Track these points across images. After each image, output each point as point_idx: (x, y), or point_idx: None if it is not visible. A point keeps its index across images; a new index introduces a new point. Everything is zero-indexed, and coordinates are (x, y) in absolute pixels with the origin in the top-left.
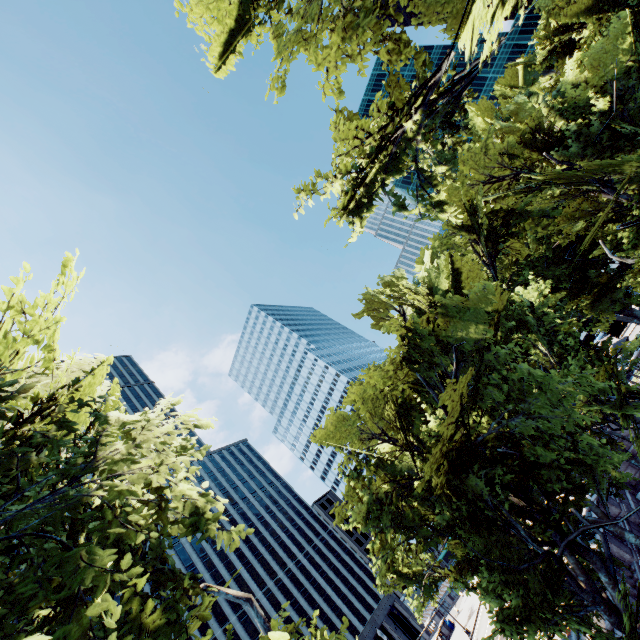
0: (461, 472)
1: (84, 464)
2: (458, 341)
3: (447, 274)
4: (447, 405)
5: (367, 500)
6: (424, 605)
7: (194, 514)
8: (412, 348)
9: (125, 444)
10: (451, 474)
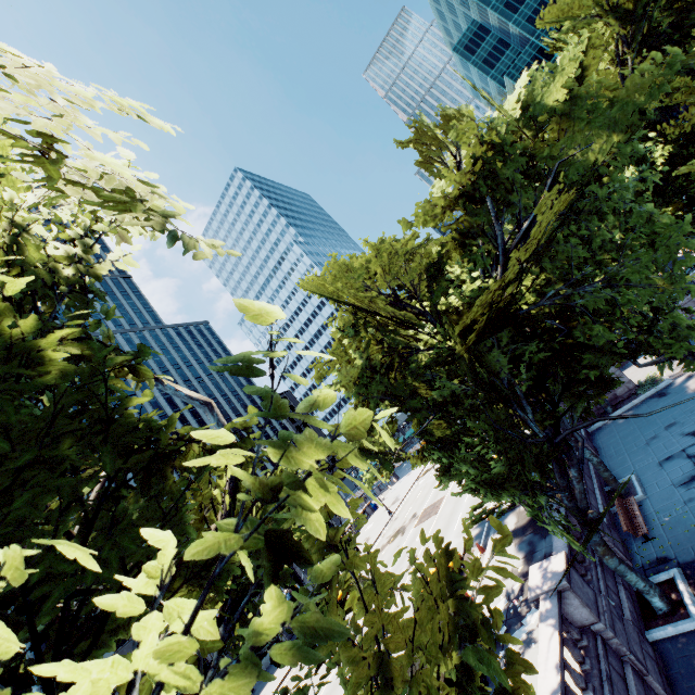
0: (485, 345)
1: None
2: (560, 164)
3: (568, 74)
4: (508, 253)
5: (359, 363)
6: (376, 479)
7: (128, 195)
8: (481, 176)
9: None
10: (473, 345)
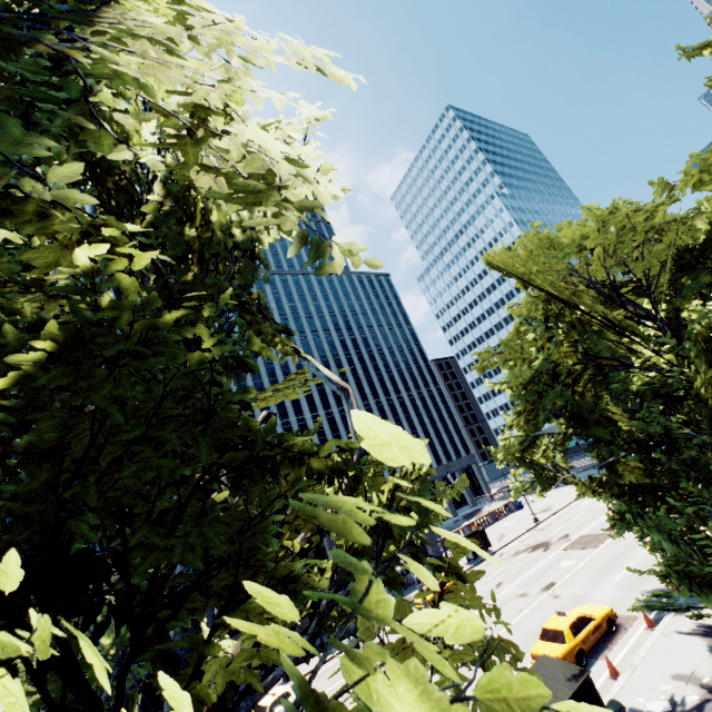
0: None
1: (84, 3)
2: None
3: None
4: None
5: (536, 364)
6: (526, 491)
7: (268, 169)
8: None
9: (179, 20)
10: None
